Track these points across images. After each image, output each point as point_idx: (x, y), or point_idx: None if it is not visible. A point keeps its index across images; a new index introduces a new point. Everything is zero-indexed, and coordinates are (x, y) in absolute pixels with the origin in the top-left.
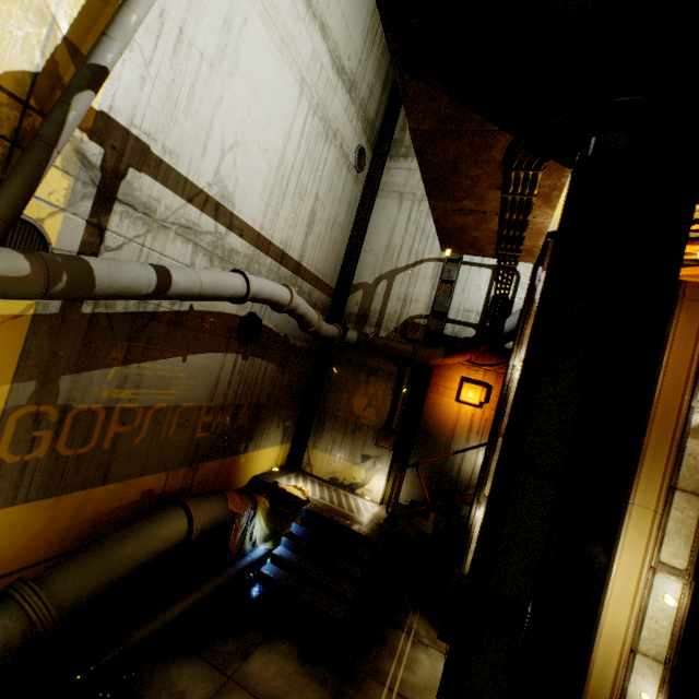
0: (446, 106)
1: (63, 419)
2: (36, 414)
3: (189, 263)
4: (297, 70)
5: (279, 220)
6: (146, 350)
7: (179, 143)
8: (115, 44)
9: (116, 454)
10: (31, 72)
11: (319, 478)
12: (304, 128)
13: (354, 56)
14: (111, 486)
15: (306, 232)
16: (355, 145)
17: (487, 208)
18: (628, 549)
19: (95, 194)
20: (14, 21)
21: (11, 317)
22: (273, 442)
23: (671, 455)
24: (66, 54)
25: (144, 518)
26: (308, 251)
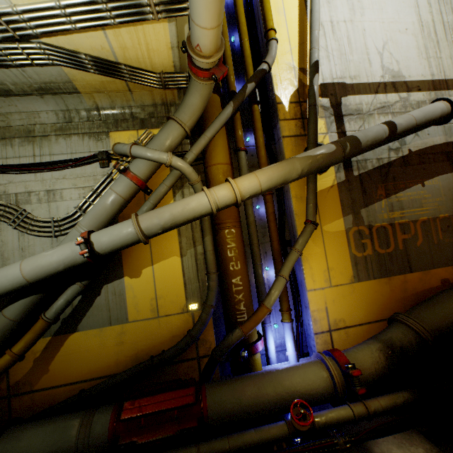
0: None
1: (371, 233)
2: (358, 231)
3: None
4: None
5: (442, 62)
6: (394, 186)
7: (355, 70)
8: (315, 49)
9: (408, 253)
10: (295, 90)
11: None
12: None
13: None
14: (416, 274)
15: None
16: None
17: None
18: None
19: (334, 120)
20: (285, 78)
21: (329, 187)
22: None
23: None
24: (301, 74)
25: None
26: None
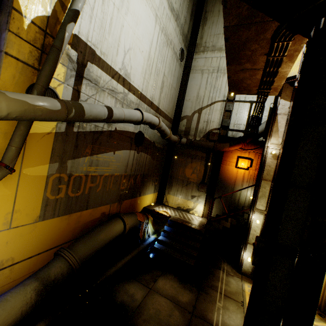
0: (245, 10)
1: (69, 180)
2: (59, 177)
3: None
4: (154, 10)
5: (149, 86)
6: (99, 148)
7: (107, 49)
8: None
9: (90, 196)
10: (46, 16)
11: (172, 207)
12: (157, 40)
13: (177, 1)
14: (89, 210)
15: (160, 91)
16: (179, 48)
17: (257, 66)
18: None
19: (75, 75)
20: None
21: (47, 133)
22: (150, 192)
23: None
24: (59, 6)
25: (106, 223)
26: (161, 101)
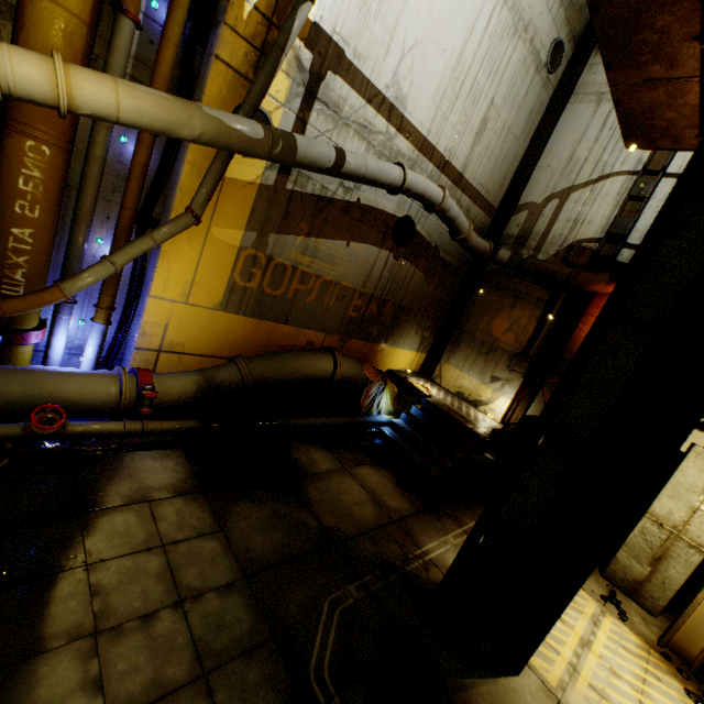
0: None
1: (268, 266)
2: (254, 257)
3: None
4: None
5: (446, 125)
6: (322, 229)
7: (367, 47)
8: None
9: (294, 305)
10: None
11: (446, 389)
12: (489, 22)
13: None
14: (289, 328)
15: (473, 141)
16: (551, 39)
17: (682, 72)
18: None
19: (303, 94)
20: None
21: (248, 183)
22: (410, 346)
23: None
24: None
25: (306, 351)
26: (473, 163)
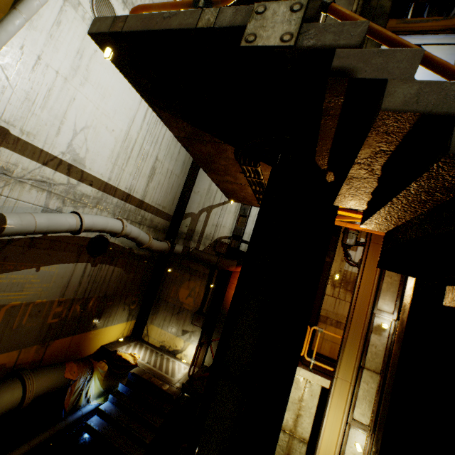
0: (187, 126)
1: None
2: None
3: (43, 205)
4: None
5: (124, 173)
6: (2, 265)
7: (36, 127)
8: None
9: None
10: None
11: (152, 346)
12: (145, 116)
13: None
14: None
15: (148, 180)
16: None
17: (241, 181)
18: (334, 410)
19: None
20: None
21: None
22: (120, 320)
23: (360, 345)
24: None
25: None
26: (150, 193)
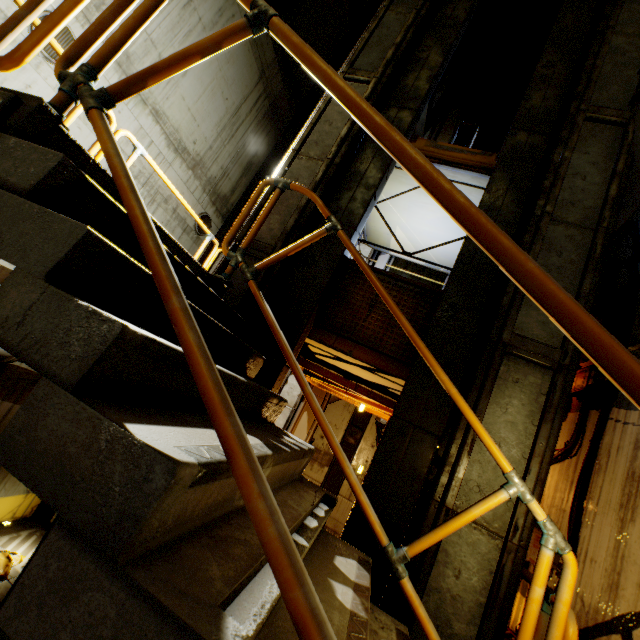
0: None
1: None
2: None
3: None
4: None
5: None
6: None
7: None
8: None
9: None
10: None
11: None
12: None
13: (203, 142)
14: None
15: None
16: (198, 212)
17: None
18: None
19: None
20: None
21: None
22: (11, 491)
23: None
24: None
25: None
26: None
